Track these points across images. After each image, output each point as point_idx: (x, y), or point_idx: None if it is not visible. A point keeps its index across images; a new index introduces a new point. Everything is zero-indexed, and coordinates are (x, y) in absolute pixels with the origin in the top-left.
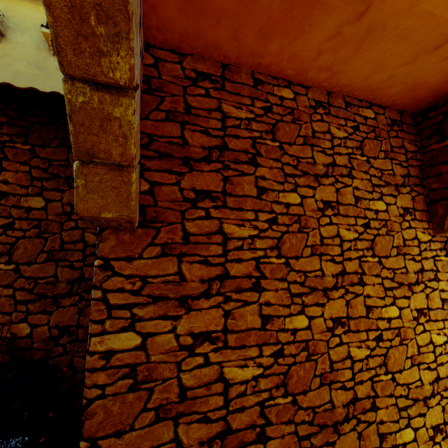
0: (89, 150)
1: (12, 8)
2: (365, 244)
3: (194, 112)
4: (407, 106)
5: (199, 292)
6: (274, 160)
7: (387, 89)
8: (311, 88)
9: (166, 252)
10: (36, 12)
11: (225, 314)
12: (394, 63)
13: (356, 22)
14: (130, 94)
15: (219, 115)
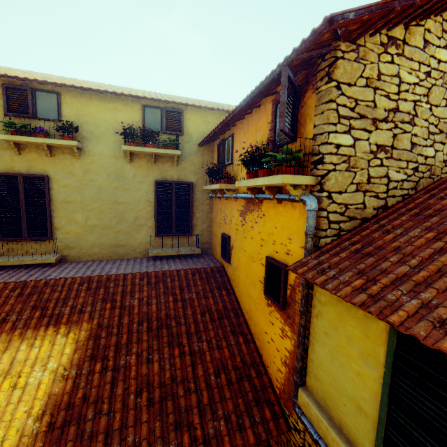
0: None
1: (83, 111)
2: None
3: None
4: None
5: None
6: None
7: None
8: None
9: None
10: (107, 111)
11: None
12: None
13: None
14: None
15: None
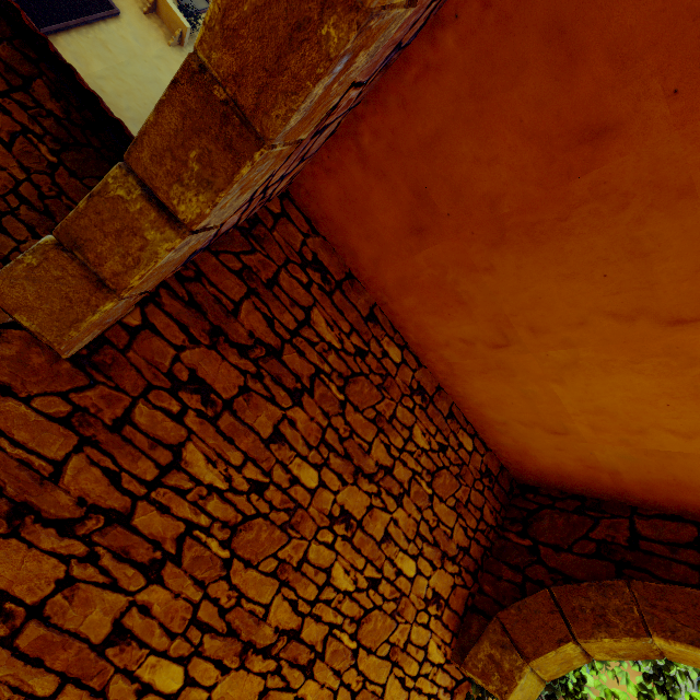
0: (80, 239)
1: None
2: (354, 610)
3: (276, 291)
4: (511, 466)
5: (59, 516)
6: (324, 413)
7: (497, 433)
8: (425, 369)
9: (73, 421)
10: None
11: (64, 581)
12: (512, 413)
13: (491, 348)
14: (181, 232)
15: (302, 316)
